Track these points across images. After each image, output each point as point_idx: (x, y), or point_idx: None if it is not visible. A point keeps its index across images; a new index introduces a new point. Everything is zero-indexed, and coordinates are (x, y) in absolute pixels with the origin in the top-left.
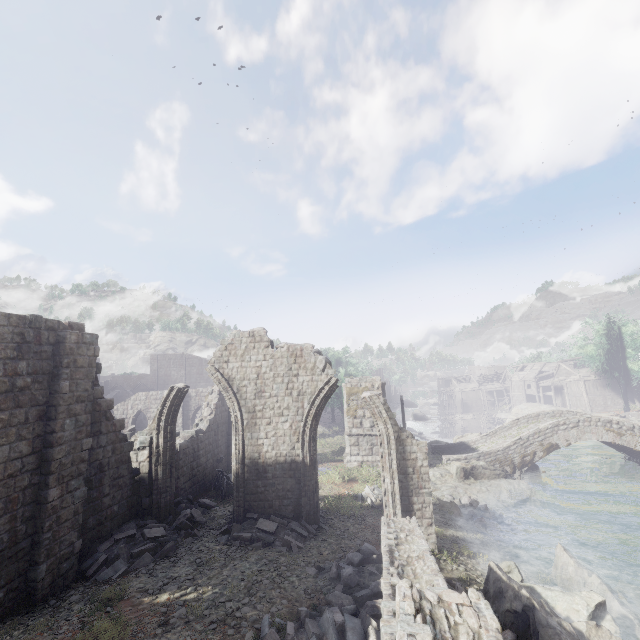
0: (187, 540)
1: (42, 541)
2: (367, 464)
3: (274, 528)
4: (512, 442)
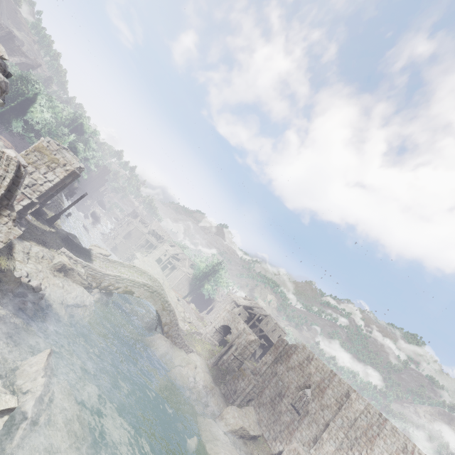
0: None
1: None
2: None
3: None
4: (114, 274)
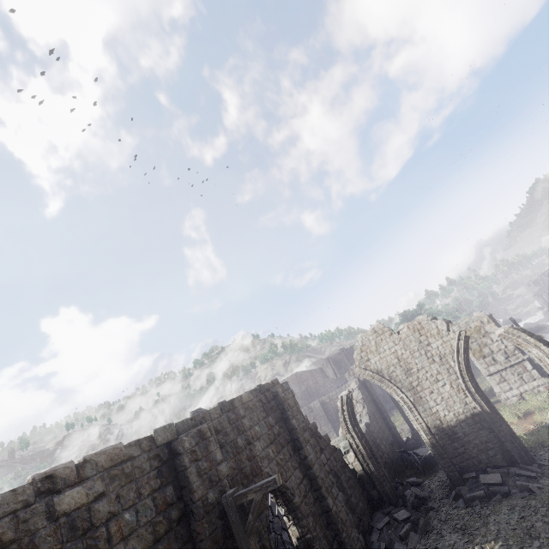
0: (430, 514)
1: (344, 540)
2: (527, 394)
3: (499, 479)
4: None
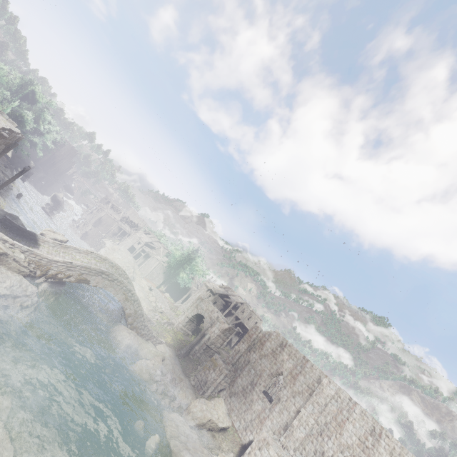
0: None
1: None
2: None
3: None
4: (63, 261)
